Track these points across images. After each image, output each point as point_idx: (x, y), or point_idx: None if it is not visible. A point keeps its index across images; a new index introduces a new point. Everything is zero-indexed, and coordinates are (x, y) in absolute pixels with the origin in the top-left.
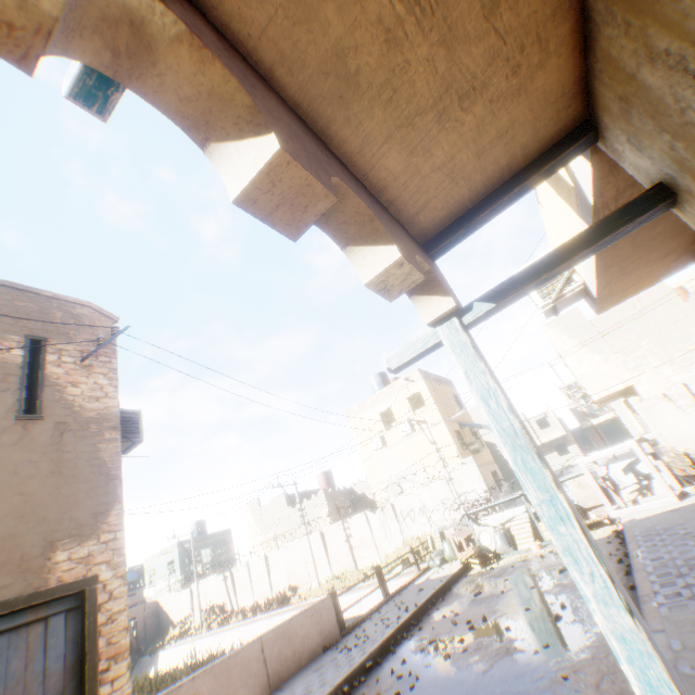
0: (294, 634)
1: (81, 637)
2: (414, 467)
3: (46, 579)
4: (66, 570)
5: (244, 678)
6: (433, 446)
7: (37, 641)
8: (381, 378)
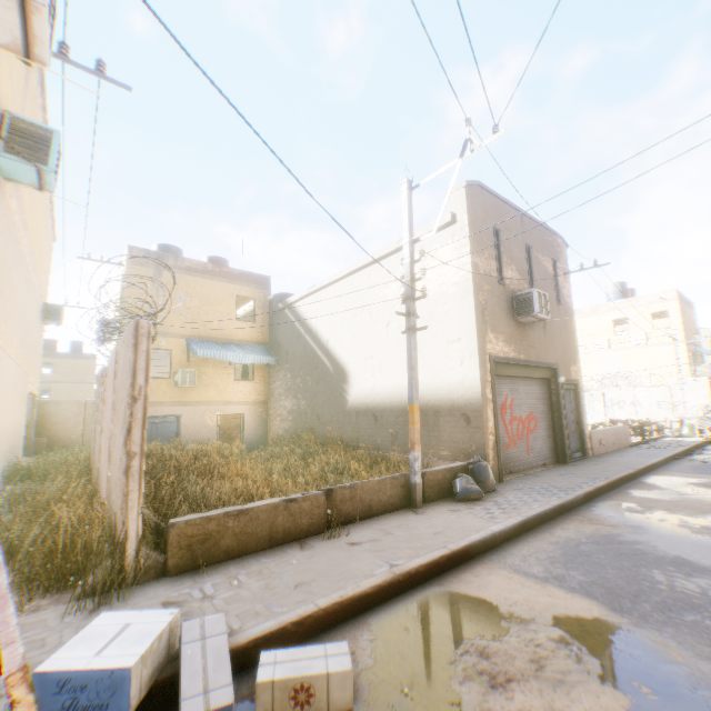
0: (618, 434)
1: (574, 401)
2: (632, 371)
3: (570, 375)
4: (572, 374)
5: (607, 440)
6: (674, 361)
7: (568, 396)
8: (620, 288)
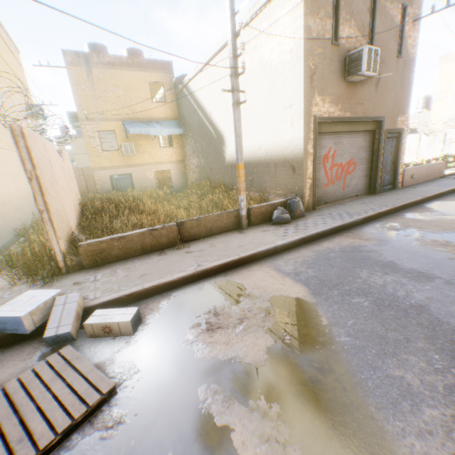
0: (432, 169)
1: (395, 146)
2: None
3: (395, 125)
4: (398, 124)
5: (420, 175)
6: None
7: (390, 143)
8: None
